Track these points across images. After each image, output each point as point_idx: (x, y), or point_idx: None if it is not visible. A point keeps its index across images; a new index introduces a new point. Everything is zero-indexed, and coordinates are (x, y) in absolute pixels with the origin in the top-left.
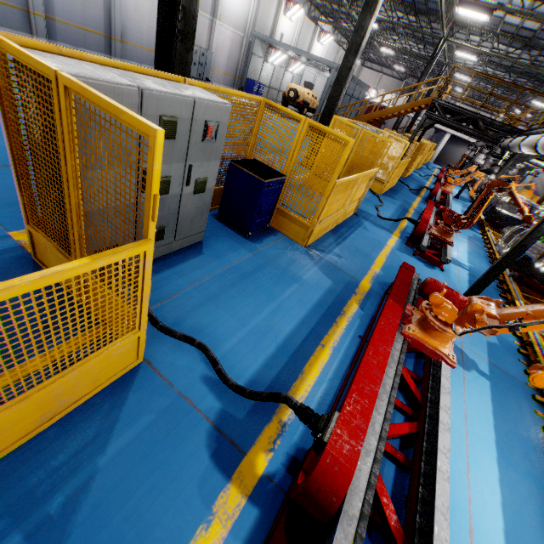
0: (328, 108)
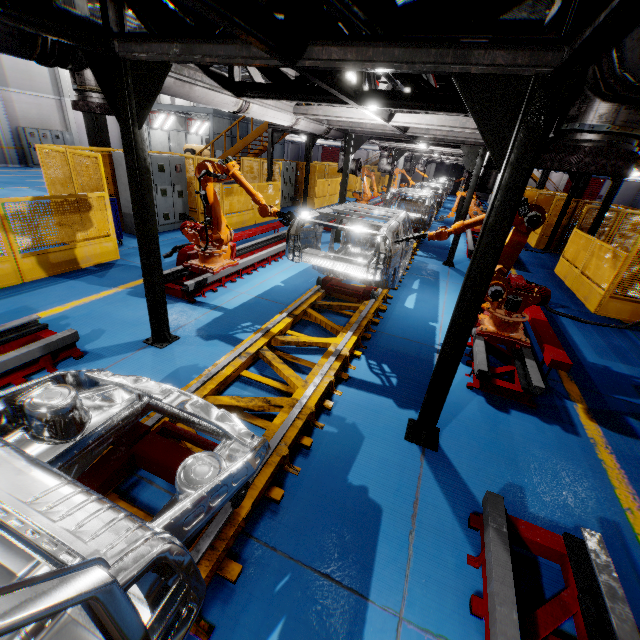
0: (92, 144)
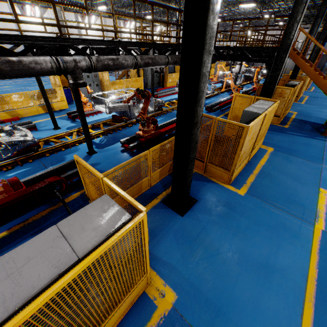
0: None
